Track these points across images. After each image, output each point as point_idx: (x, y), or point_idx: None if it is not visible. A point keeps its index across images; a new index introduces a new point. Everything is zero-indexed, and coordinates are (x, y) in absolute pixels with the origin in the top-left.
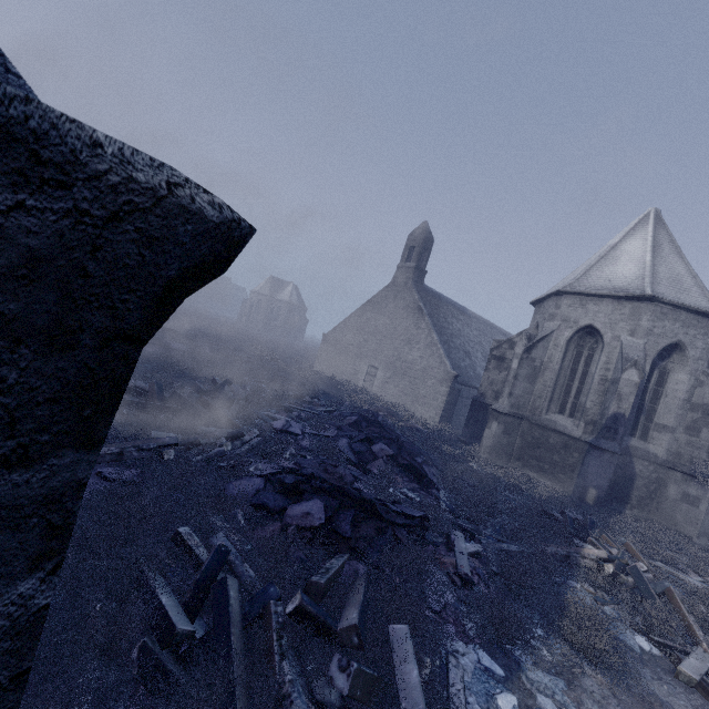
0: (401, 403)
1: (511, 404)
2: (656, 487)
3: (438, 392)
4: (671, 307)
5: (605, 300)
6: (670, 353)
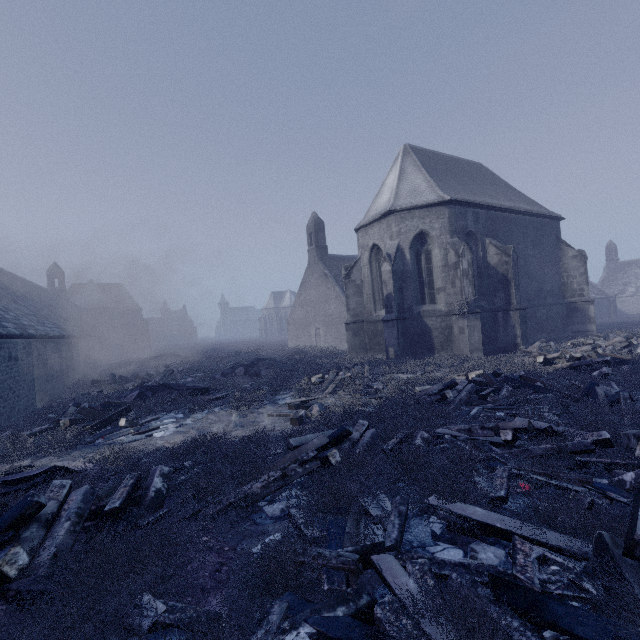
0: (336, 346)
1: (351, 316)
2: (449, 332)
3: None
4: (406, 211)
5: (374, 224)
6: (426, 239)
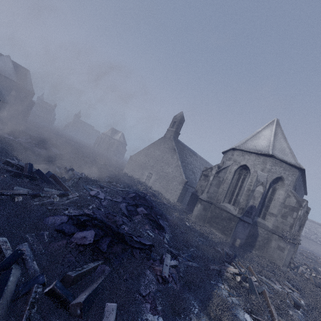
0: (161, 191)
1: (207, 196)
2: (267, 241)
3: (177, 188)
4: (279, 161)
5: (252, 154)
6: (277, 181)
